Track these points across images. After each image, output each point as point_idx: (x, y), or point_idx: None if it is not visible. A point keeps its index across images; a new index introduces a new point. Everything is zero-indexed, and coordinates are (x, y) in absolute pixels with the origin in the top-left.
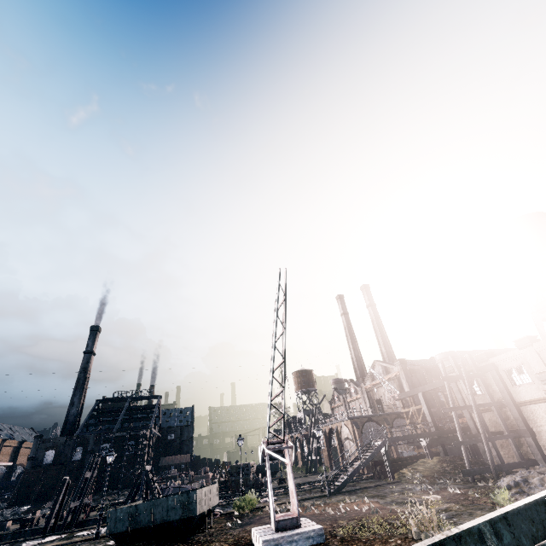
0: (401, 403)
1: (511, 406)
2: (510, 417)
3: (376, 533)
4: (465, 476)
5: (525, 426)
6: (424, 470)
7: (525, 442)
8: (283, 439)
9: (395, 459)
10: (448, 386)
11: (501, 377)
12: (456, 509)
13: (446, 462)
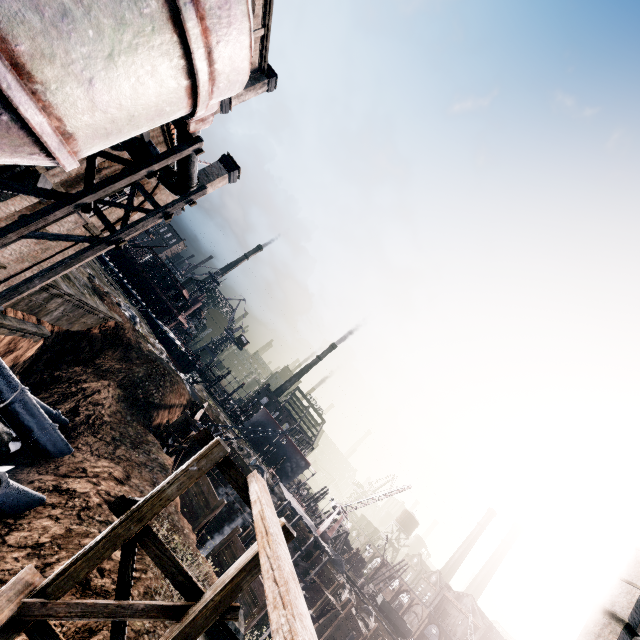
0: None
1: None
2: None
3: None
4: None
5: None
6: None
7: None
8: None
9: None
10: None
11: None
12: None
13: None
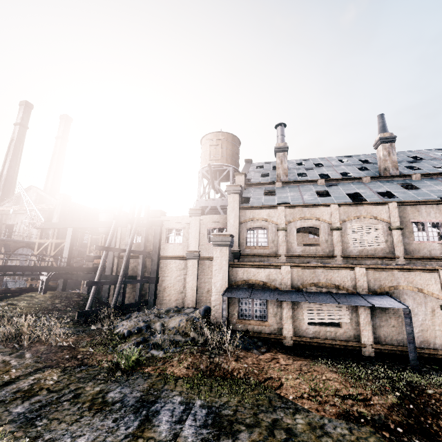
0: (40, 233)
1: (155, 258)
2: (148, 266)
3: None
4: (80, 318)
5: (156, 275)
6: (26, 307)
7: (148, 287)
8: None
9: None
10: (115, 226)
11: (161, 233)
12: (52, 385)
13: (61, 299)
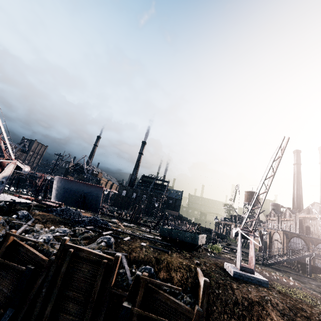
0: None
1: None
2: None
3: (302, 299)
4: None
5: None
6: None
7: None
8: (251, 231)
9: (314, 266)
10: None
11: None
12: None
13: None
